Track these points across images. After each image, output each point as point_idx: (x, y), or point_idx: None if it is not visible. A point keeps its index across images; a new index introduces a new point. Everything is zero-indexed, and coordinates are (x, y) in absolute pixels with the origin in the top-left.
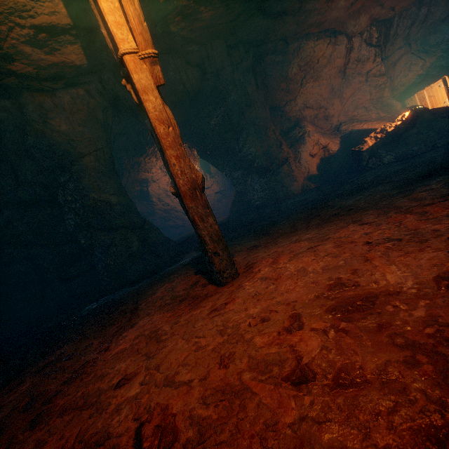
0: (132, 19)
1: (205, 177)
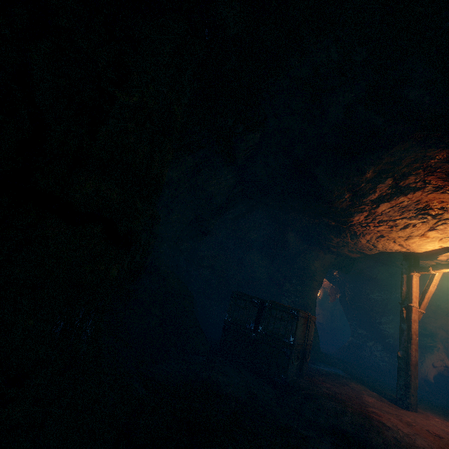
0: (424, 302)
1: (317, 305)
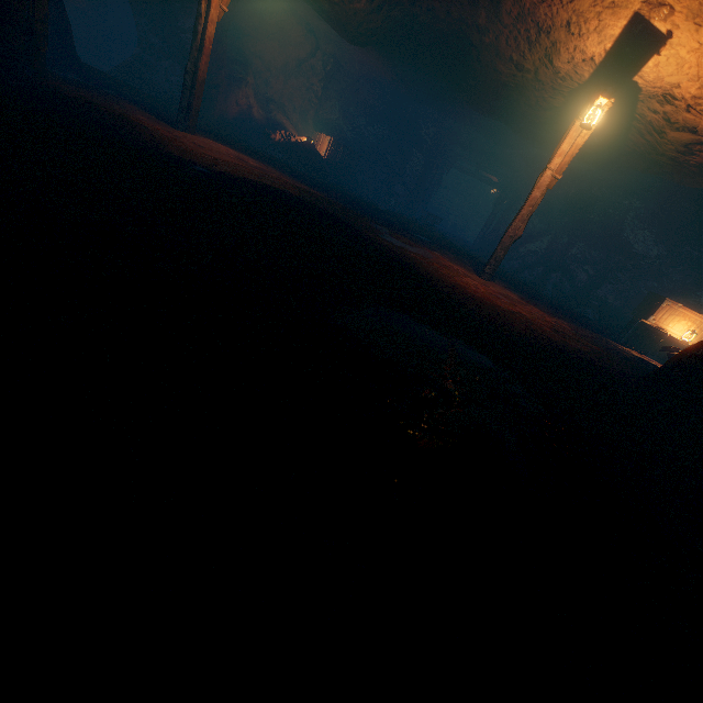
0: None
1: None
